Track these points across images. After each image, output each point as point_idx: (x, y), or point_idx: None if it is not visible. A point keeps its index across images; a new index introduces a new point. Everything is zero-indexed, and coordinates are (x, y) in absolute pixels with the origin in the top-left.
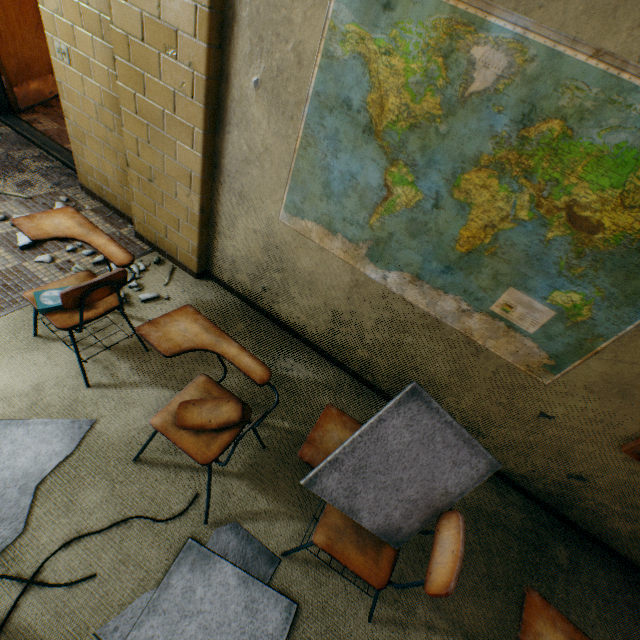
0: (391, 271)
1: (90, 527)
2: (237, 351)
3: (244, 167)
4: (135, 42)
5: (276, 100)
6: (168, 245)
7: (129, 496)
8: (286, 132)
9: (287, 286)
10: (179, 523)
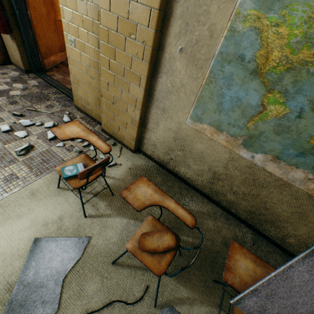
0: (258, 153)
1: (92, 307)
2: (174, 205)
3: (167, 95)
4: (112, 32)
5: (192, 58)
6: (119, 135)
7: (111, 286)
8: (196, 75)
9: (186, 158)
10: (140, 305)
